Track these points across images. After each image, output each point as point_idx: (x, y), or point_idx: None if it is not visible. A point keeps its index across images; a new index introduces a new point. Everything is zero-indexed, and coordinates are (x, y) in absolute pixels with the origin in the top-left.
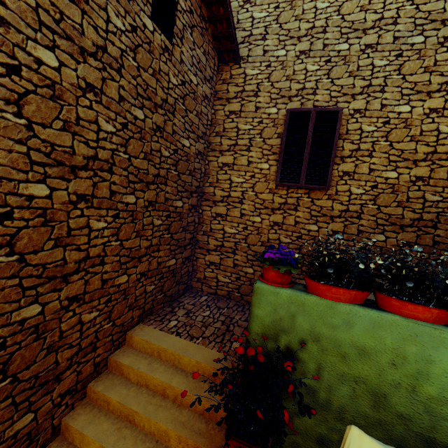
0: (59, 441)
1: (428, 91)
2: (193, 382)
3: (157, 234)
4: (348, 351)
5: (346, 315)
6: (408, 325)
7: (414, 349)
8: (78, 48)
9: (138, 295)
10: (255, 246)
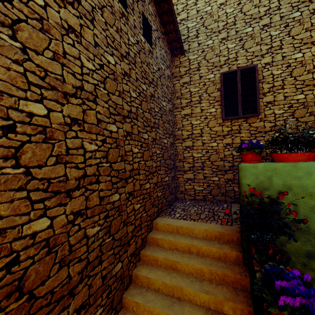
0: (133, 285)
1: (311, 42)
2: (206, 242)
3: (158, 159)
4: (313, 191)
5: (305, 168)
6: None
7: None
8: (120, 54)
9: (155, 198)
10: (216, 162)
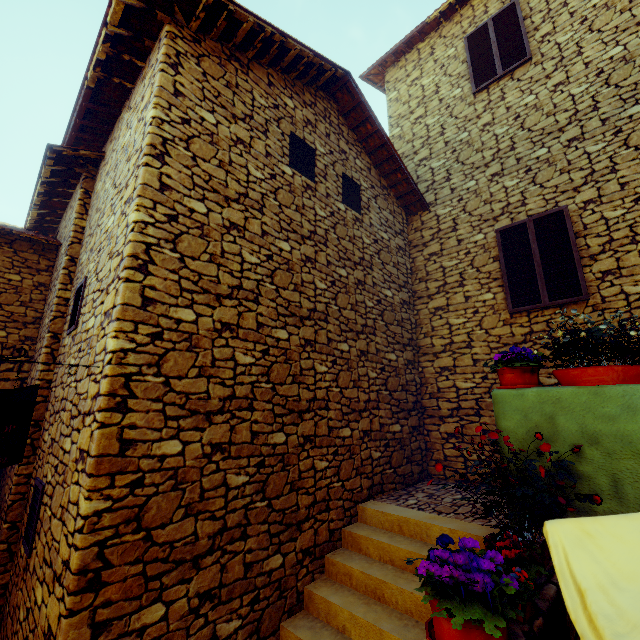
0: (303, 614)
1: None
2: None
3: (374, 388)
4: None
5: (620, 398)
6: None
7: None
8: (300, 236)
9: (364, 459)
10: None
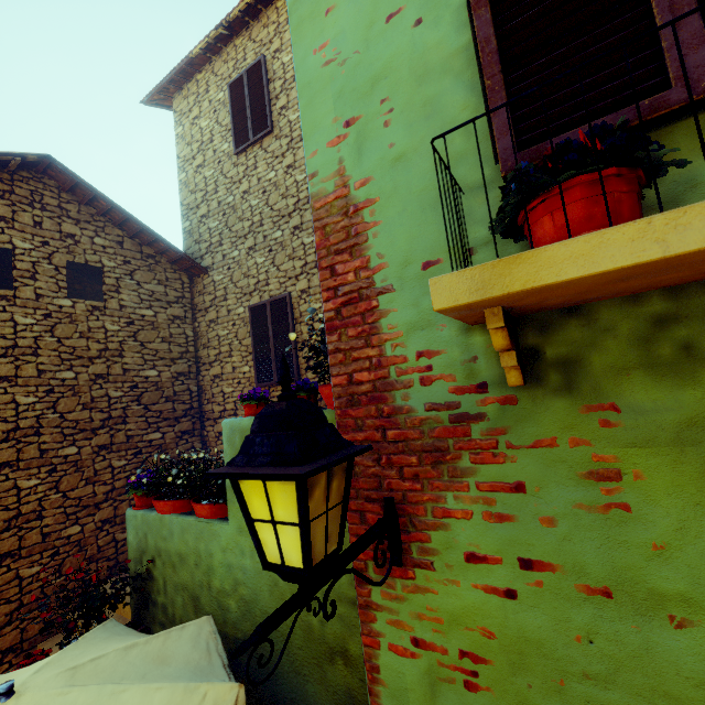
0: None
1: None
2: None
3: (123, 475)
4: (175, 560)
5: (169, 525)
6: (197, 524)
7: (203, 546)
8: None
9: (104, 545)
10: None
